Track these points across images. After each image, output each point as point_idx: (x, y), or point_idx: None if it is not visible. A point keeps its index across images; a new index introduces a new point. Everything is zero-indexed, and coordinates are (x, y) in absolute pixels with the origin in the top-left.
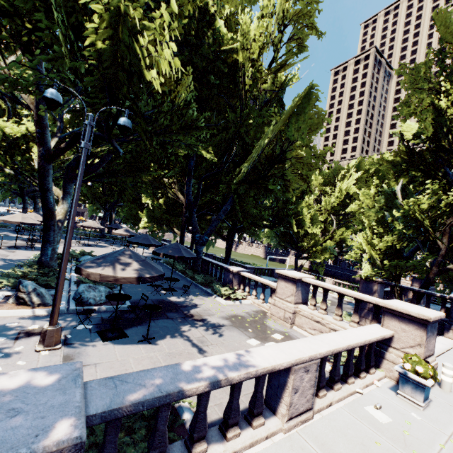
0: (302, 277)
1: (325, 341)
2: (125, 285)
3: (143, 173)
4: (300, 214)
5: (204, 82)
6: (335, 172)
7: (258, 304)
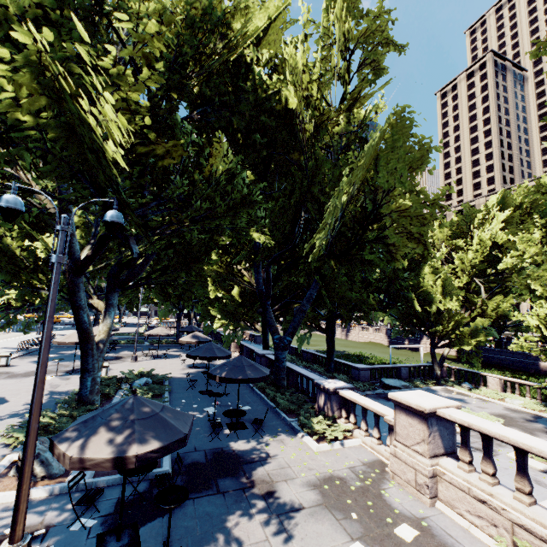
0: (436, 407)
1: None
2: None
3: (200, 265)
4: (423, 287)
5: (250, 142)
6: (467, 217)
7: (371, 446)
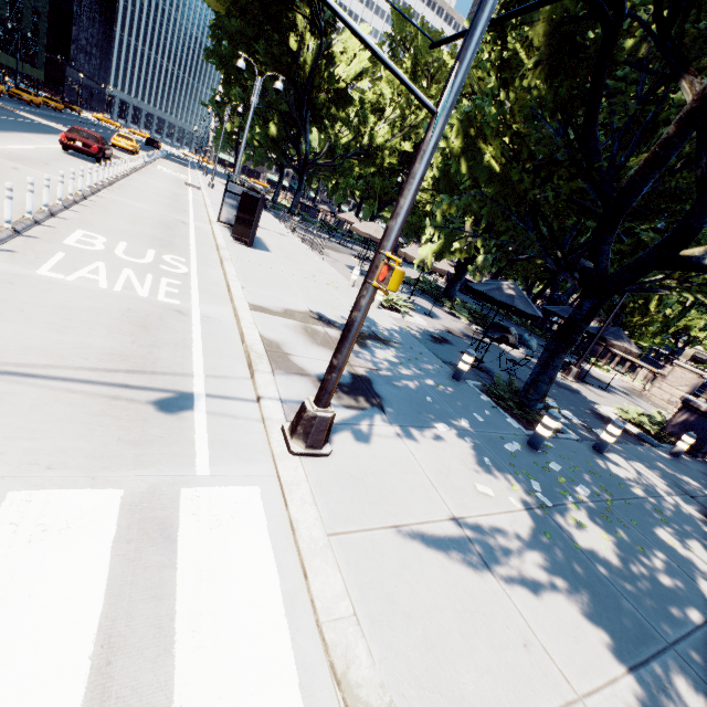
0: (705, 374)
1: None
2: None
3: None
4: None
5: None
6: None
7: (627, 382)
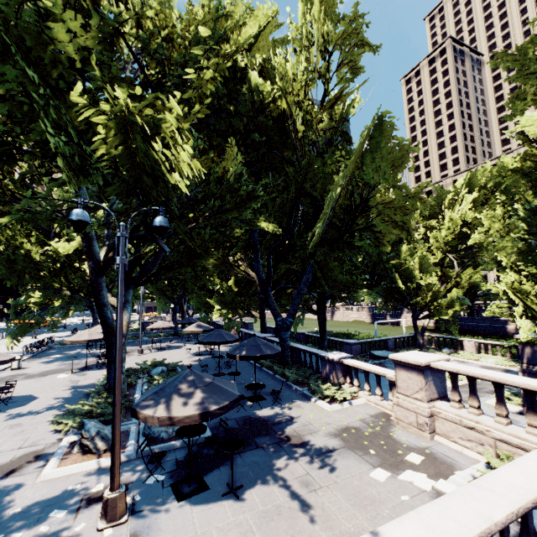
0: (430, 361)
1: (498, 490)
2: None
3: (203, 259)
4: (405, 265)
5: (249, 144)
6: (438, 199)
7: (375, 402)
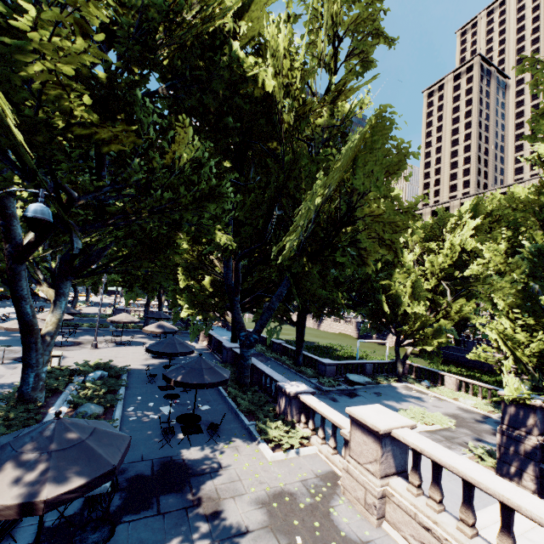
0: (391, 428)
1: None
2: (128, 425)
3: (166, 254)
4: (393, 289)
5: (224, 129)
6: (440, 221)
7: (327, 455)
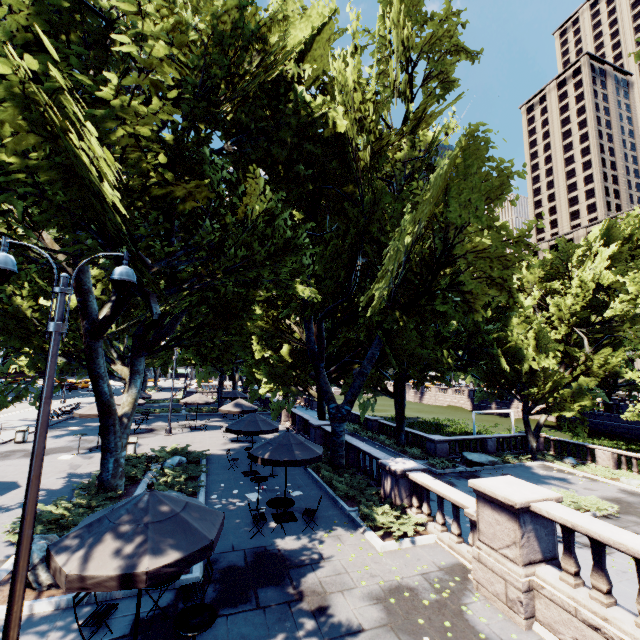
0: (529, 500)
1: None
2: None
3: (240, 321)
4: (511, 341)
5: (294, 176)
6: (563, 254)
7: (450, 545)
